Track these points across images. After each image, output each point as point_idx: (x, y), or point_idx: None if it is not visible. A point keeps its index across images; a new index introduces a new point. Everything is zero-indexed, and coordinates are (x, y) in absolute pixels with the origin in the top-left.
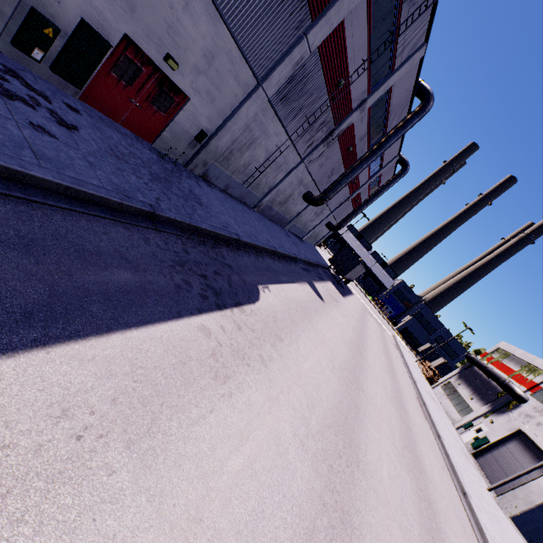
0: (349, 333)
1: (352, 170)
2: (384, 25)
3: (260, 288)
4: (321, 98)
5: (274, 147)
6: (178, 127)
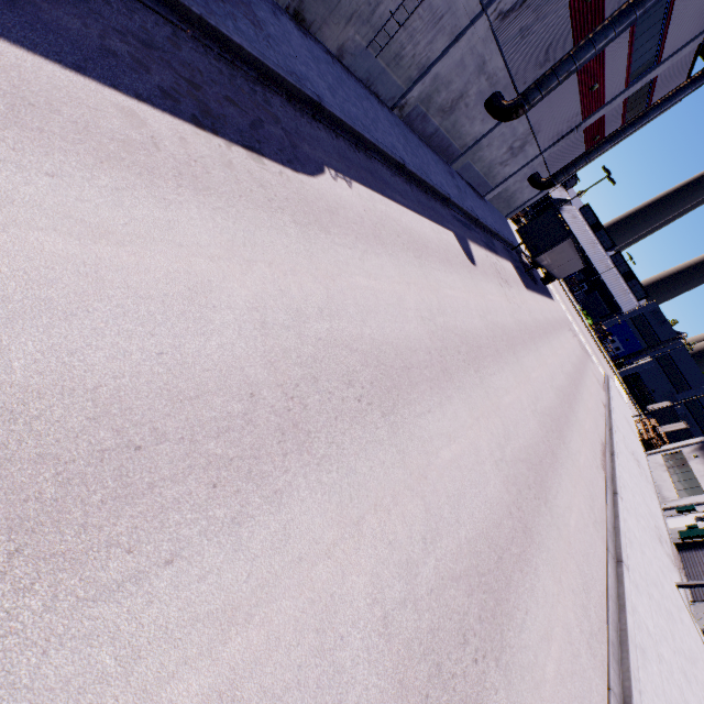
0: (505, 319)
1: (585, 44)
2: None
3: (330, 172)
4: None
5: None
6: None
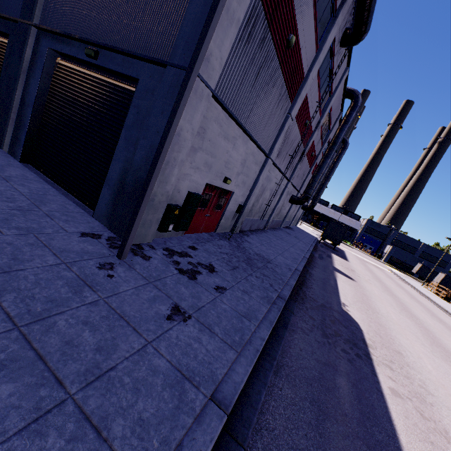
0: (389, 299)
1: (320, 168)
2: (325, 75)
3: (344, 308)
4: (297, 139)
5: (274, 184)
6: (228, 212)
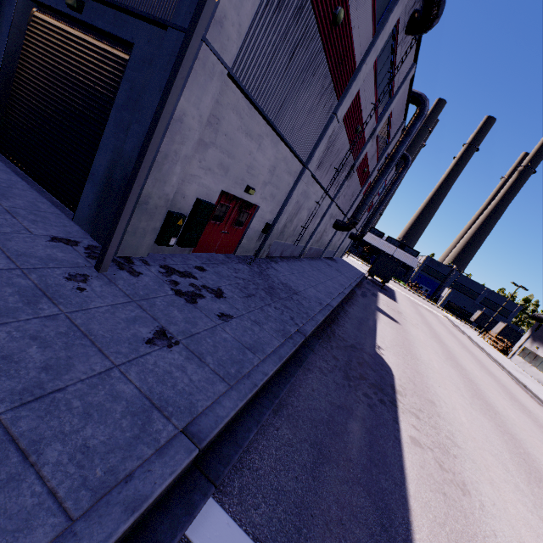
0: (436, 346)
1: (373, 188)
2: (384, 70)
3: (378, 351)
4: (344, 148)
5: (313, 203)
6: (251, 231)
